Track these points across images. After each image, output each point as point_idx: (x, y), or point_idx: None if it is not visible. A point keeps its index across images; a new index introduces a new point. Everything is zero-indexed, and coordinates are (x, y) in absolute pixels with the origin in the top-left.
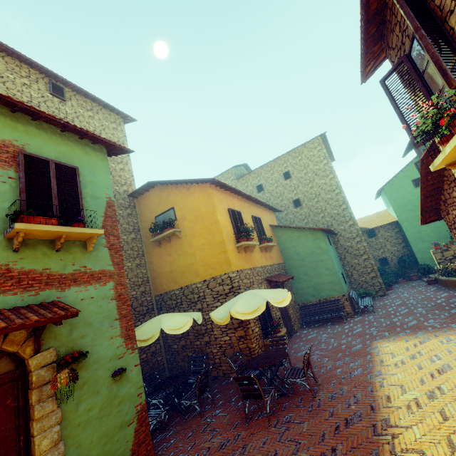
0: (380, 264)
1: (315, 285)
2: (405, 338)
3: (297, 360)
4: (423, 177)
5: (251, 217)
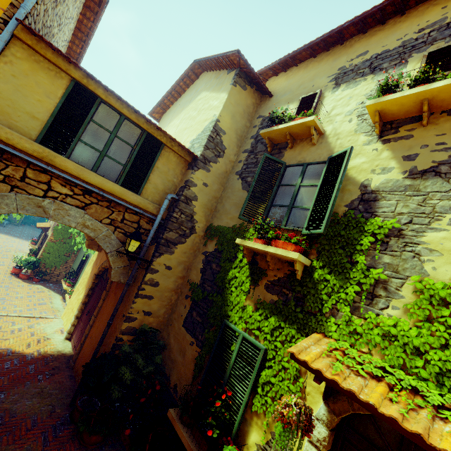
0: None
1: None
2: (10, 236)
3: None
4: None
5: None
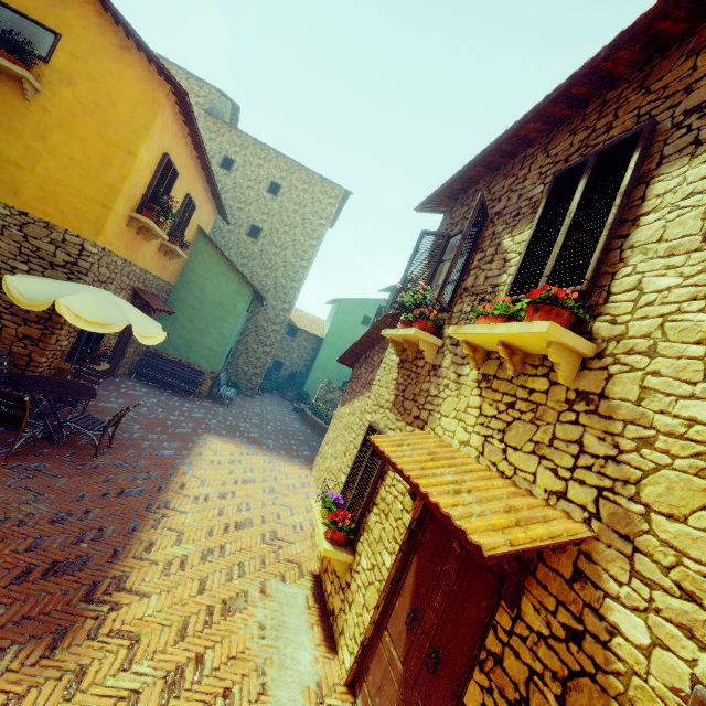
0: (273, 366)
1: (191, 340)
2: (239, 444)
3: (95, 410)
4: (374, 328)
5: (185, 194)
